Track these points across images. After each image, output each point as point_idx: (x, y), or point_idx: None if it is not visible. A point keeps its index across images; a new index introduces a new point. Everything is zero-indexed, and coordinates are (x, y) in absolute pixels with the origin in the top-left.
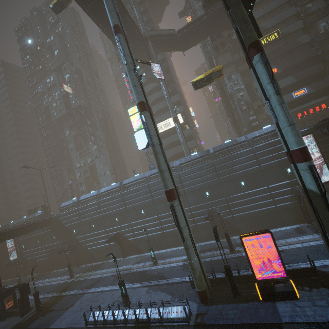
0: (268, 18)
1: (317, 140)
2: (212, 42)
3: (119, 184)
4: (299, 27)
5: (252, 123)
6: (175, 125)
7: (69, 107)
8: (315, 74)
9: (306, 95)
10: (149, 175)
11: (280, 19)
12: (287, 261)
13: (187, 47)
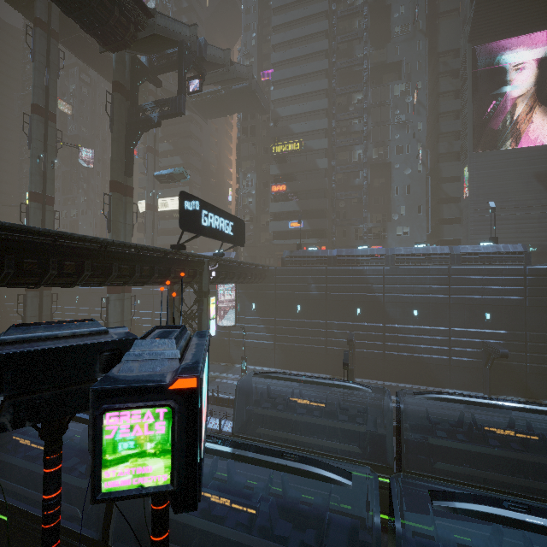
0: (301, 119)
1: (239, 283)
2: (242, 121)
3: None
4: (323, 147)
5: (247, 240)
6: (173, 209)
7: (60, 133)
8: (318, 209)
9: (302, 230)
10: None
11: (310, 128)
12: None
13: (209, 116)
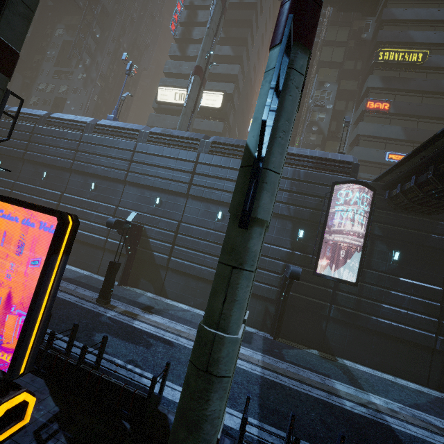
0: (425, 29)
1: (374, 208)
2: (331, 20)
3: (43, 113)
4: None
5: None
6: (206, 106)
7: None
8: None
9: None
10: (96, 123)
11: (439, 40)
12: (144, 363)
13: None
